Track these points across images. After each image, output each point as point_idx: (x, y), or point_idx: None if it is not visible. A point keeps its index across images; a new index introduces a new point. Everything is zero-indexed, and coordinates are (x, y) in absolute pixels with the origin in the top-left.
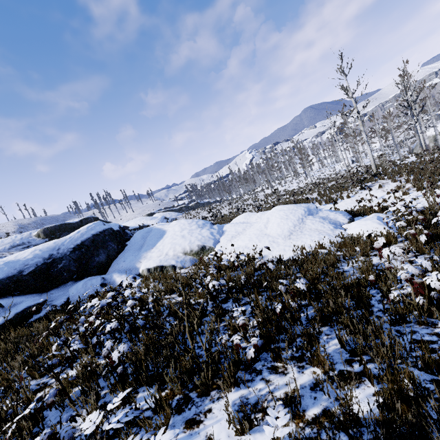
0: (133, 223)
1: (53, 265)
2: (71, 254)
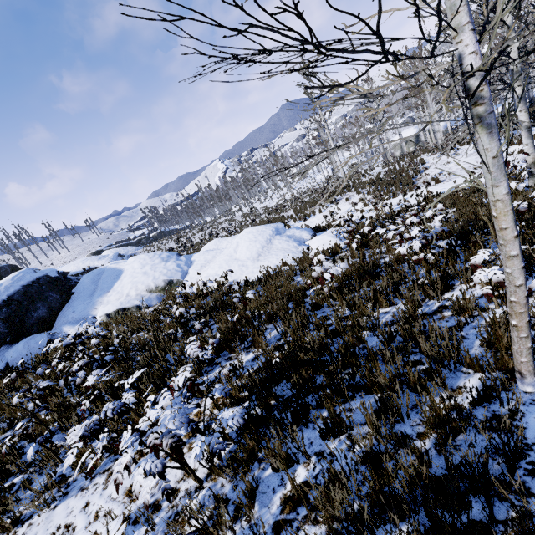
0: (73, 267)
1: None
2: None
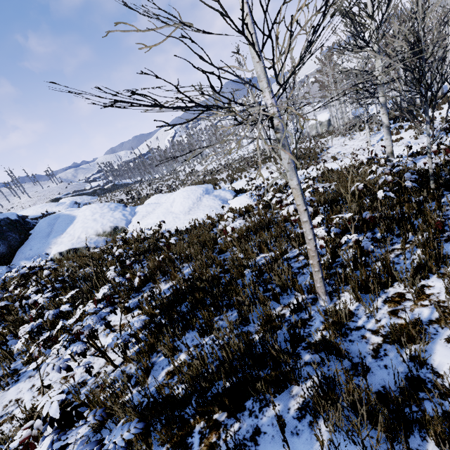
0: (33, 211)
1: None
2: None
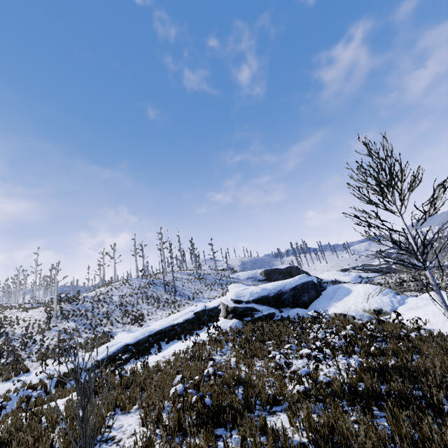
0: (326, 276)
1: (281, 295)
2: (289, 291)
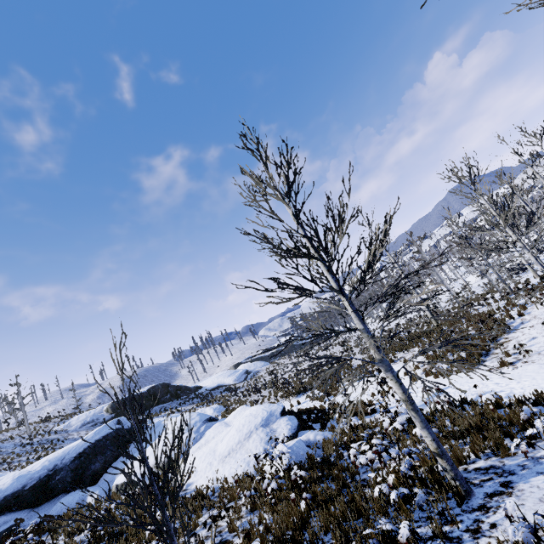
0: (211, 381)
1: (53, 477)
2: (71, 463)
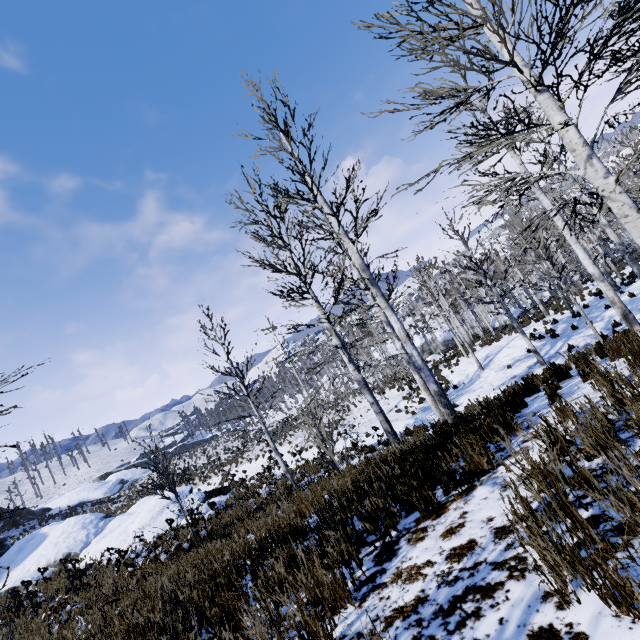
0: (66, 499)
1: None
2: None
